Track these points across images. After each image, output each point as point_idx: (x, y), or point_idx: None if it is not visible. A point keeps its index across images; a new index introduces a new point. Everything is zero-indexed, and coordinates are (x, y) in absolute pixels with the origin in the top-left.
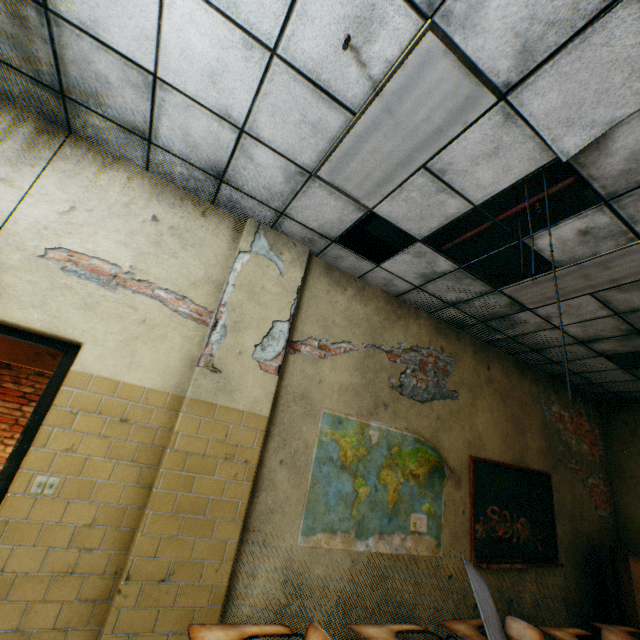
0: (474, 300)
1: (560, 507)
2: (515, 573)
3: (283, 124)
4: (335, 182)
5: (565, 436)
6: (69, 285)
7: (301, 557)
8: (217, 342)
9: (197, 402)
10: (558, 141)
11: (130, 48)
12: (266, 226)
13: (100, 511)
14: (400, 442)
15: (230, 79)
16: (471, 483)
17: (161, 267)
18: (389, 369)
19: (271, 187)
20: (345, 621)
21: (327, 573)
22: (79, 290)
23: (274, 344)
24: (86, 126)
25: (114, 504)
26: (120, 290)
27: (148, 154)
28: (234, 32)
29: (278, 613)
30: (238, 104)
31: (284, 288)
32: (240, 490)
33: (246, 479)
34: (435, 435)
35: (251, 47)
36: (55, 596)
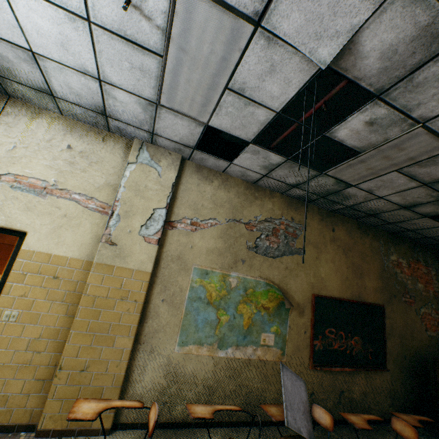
0: (309, 182)
1: (392, 329)
2: (347, 374)
3: (121, 71)
4: (174, 107)
5: (401, 278)
6: (16, 196)
7: (177, 359)
8: (113, 226)
9: (101, 265)
10: (314, 53)
11: (9, 35)
12: (148, 143)
13: (44, 330)
14: (254, 286)
15: (74, 45)
16: (312, 313)
17: (75, 179)
18: (247, 236)
19: (137, 116)
20: (209, 399)
21: (196, 369)
22: (22, 199)
23: (155, 224)
24: (15, 91)
25: (52, 326)
26: (49, 197)
27: (57, 104)
28: (59, 11)
29: (161, 392)
30: (88, 62)
31: (162, 185)
32: (132, 318)
33: (136, 312)
34: (283, 280)
35: (74, 20)
36: (21, 377)
